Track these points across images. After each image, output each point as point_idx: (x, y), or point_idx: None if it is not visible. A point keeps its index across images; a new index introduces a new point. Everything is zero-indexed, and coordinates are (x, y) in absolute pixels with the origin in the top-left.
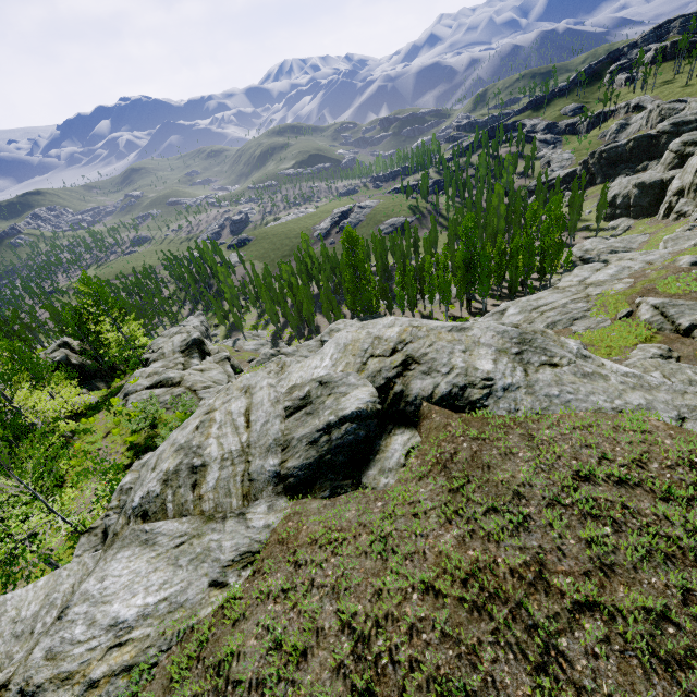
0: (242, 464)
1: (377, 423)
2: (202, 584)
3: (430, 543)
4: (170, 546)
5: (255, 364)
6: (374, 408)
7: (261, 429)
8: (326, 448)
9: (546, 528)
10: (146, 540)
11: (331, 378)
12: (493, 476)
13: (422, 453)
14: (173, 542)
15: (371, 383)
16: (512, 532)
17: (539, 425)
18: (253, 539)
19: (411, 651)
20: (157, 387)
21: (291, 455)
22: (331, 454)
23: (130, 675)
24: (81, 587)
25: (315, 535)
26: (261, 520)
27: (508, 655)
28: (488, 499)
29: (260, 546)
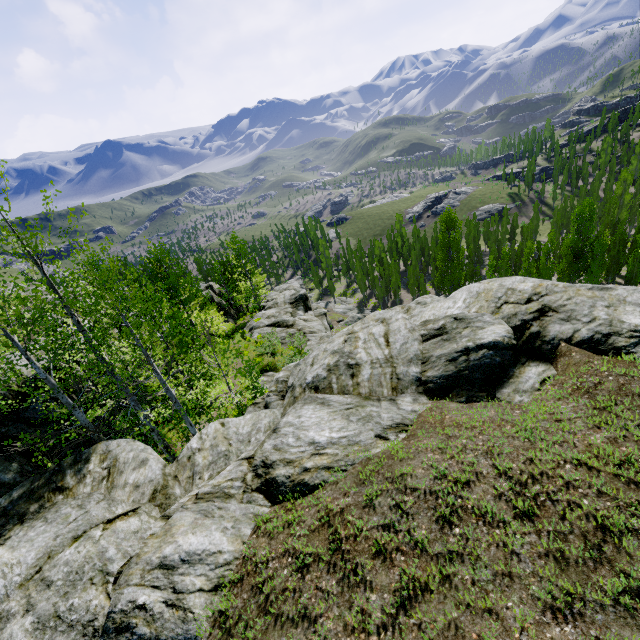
0: (389, 368)
1: (511, 354)
2: (369, 434)
3: (579, 438)
4: (341, 408)
5: (343, 324)
6: (509, 342)
7: (401, 347)
8: (464, 365)
9: None
10: (322, 402)
11: (466, 316)
12: None
13: (558, 382)
14: (343, 406)
15: (506, 323)
16: None
17: None
18: (404, 416)
19: (568, 497)
20: (275, 326)
21: (430, 368)
22: (469, 371)
23: (329, 471)
24: (283, 420)
25: (459, 422)
26: (409, 406)
27: None
28: (639, 418)
29: (411, 422)
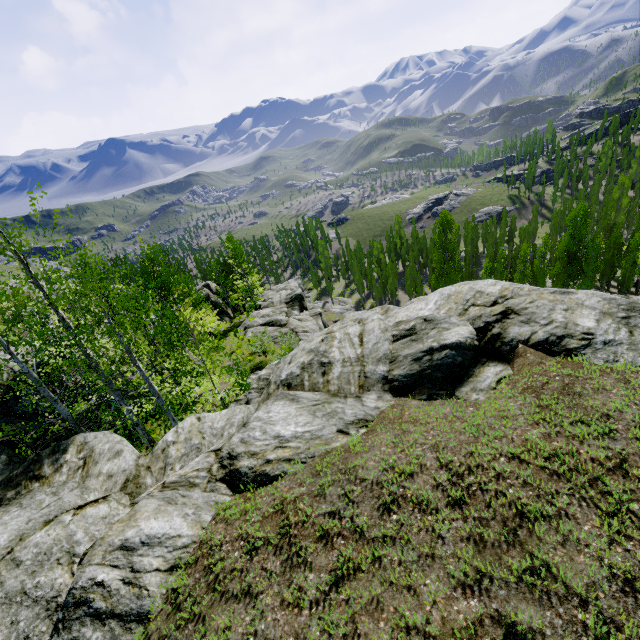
0: (358, 366)
1: (473, 354)
2: (332, 429)
3: (518, 433)
4: (309, 404)
5: None
6: (471, 343)
7: (373, 347)
8: (427, 364)
9: (631, 440)
10: (292, 399)
11: (435, 317)
12: (583, 401)
13: (512, 382)
14: (311, 403)
15: (471, 325)
16: (597, 437)
17: (638, 374)
18: (367, 413)
19: (496, 486)
20: (268, 325)
21: (397, 367)
22: (431, 370)
23: (290, 463)
24: (253, 415)
25: (416, 418)
26: (373, 403)
27: (581, 503)
28: (576, 415)
29: (372, 418)
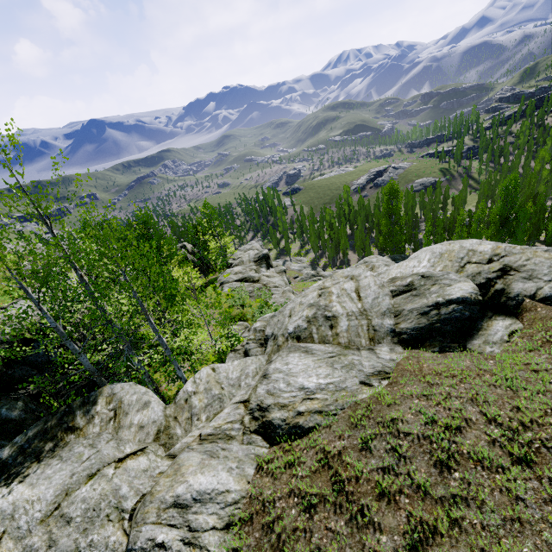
0: (364, 320)
1: (479, 309)
2: (354, 381)
3: None
4: (325, 356)
5: (299, 280)
6: (476, 298)
7: (373, 302)
8: (435, 318)
9: None
10: (305, 351)
11: (432, 274)
12: None
13: (526, 335)
14: (326, 355)
15: (471, 281)
16: None
17: None
18: (384, 365)
19: None
20: (242, 281)
21: (403, 320)
22: (440, 323)
23: (321, 415)
24: (271, 366)
25: (437, 370)
26: (387, 355)
27: None
28: None
29: (391, 369)
